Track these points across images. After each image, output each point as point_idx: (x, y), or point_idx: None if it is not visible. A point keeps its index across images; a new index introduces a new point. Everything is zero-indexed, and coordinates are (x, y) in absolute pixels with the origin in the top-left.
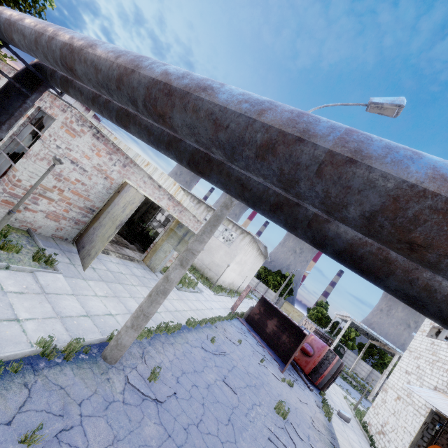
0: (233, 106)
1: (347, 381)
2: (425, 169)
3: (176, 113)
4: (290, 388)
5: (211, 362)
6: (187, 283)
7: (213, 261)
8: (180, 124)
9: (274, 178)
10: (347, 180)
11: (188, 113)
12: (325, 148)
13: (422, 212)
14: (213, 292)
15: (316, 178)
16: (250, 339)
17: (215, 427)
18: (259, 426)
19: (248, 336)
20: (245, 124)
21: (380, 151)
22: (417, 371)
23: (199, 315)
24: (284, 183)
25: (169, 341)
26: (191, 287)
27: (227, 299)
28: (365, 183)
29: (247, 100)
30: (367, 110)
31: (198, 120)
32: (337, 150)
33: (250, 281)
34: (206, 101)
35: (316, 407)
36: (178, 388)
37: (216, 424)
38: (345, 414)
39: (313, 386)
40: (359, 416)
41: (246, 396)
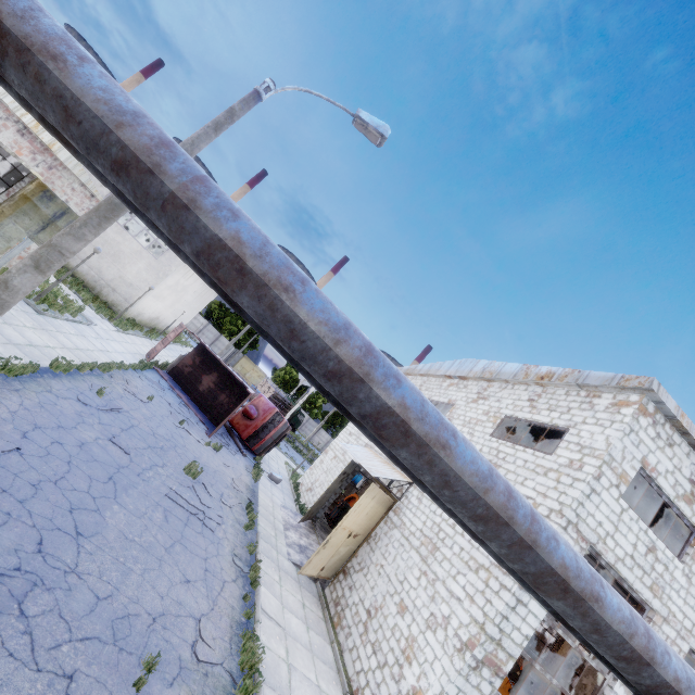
0: (89, 101)
1: (298, 449)
2: (232, 230)
3: (10, 67)
4: (215, 452)
5: (92, 419)
6: (61, 304)
7: (122, 276)
8: (18, 83)
9: (131, 198)
10: (182, 222)
11: (29, 77)
12: (170, 188)
13: (222, 260)
14: (115, 328)
15: (161, 212)
16: (170, 398)
17: (87, 484)
18: (156, 485)
19: (169, 394)
20: (101, 131)
21: (209, 207)
22: (359, 432)
23: (79, 357)
24: (140, 206)
25: (10, 387)
26: (69, 313)
27: (143, 341)
28: (193, 228)
29: (108, 102)
30: (353, 123)
31: (43, 95)
32: (178, 194)
33: (194, 320)
34: (55, 76)
35: (244, 470)
36: (24, 444)
37: (88, 482)
38: (277, 476)
39: (250, 452)
40: (295, 479)
41: (145, 457)
